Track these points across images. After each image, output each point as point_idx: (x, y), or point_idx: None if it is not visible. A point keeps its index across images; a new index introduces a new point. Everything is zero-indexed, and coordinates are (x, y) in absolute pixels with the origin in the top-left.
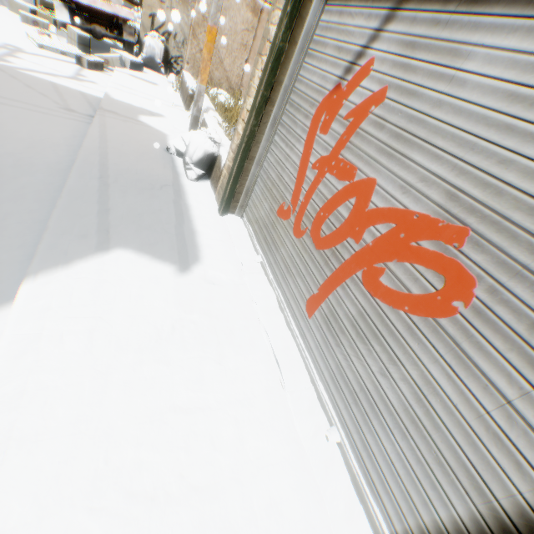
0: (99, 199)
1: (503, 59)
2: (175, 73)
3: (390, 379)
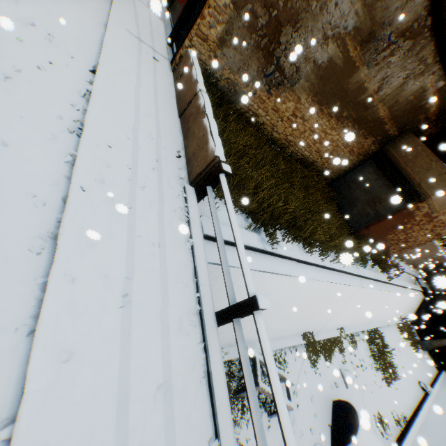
0: None
1: None
2: None
3: None
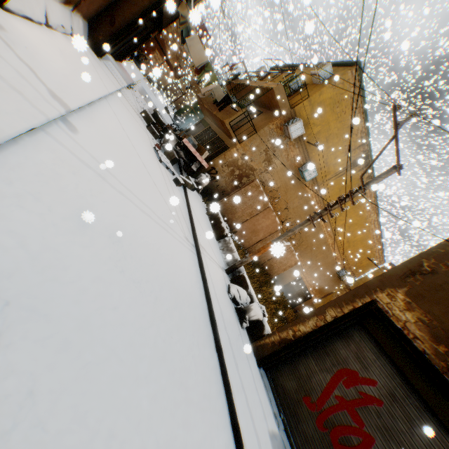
0: (232, 353)
1: (426, 439)
2: (203, 193)
3: None
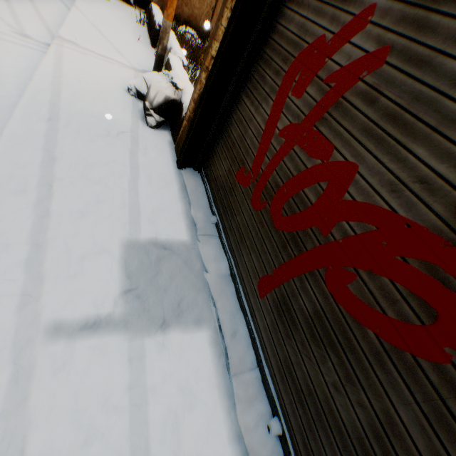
0: (45, 146)
1: None
2: (144, 5)
3: (346, 398)
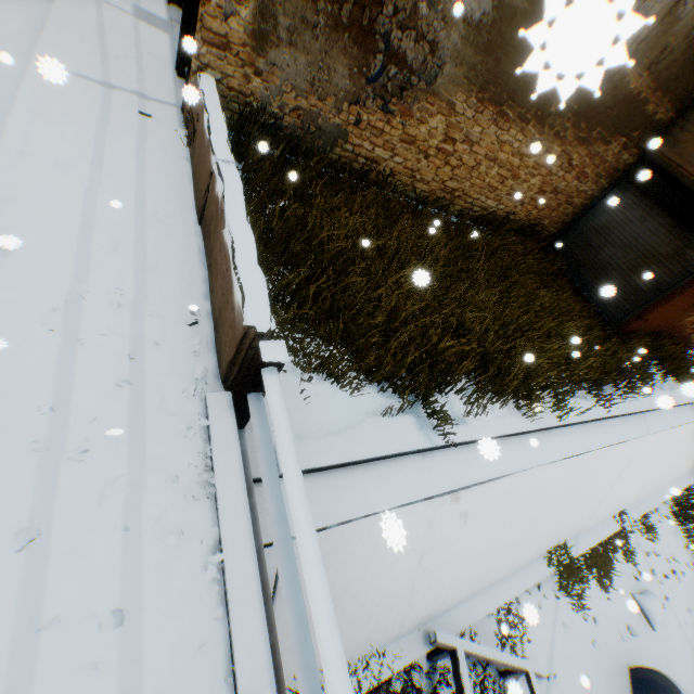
0: None
1: None
2: None
3: None
